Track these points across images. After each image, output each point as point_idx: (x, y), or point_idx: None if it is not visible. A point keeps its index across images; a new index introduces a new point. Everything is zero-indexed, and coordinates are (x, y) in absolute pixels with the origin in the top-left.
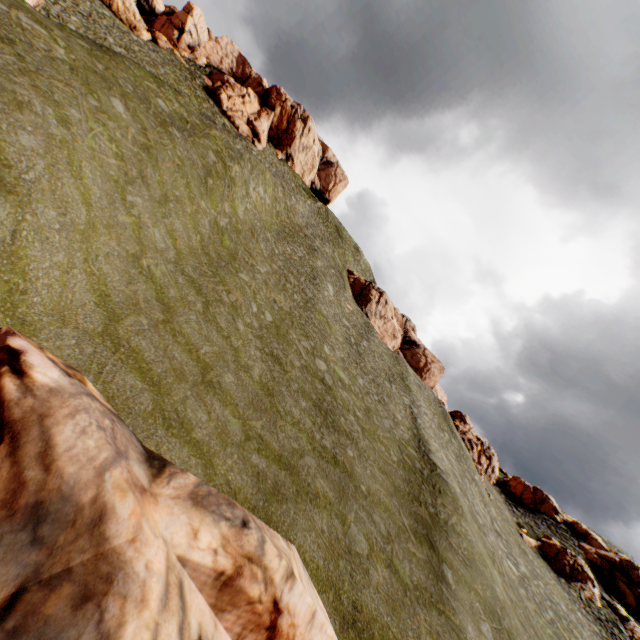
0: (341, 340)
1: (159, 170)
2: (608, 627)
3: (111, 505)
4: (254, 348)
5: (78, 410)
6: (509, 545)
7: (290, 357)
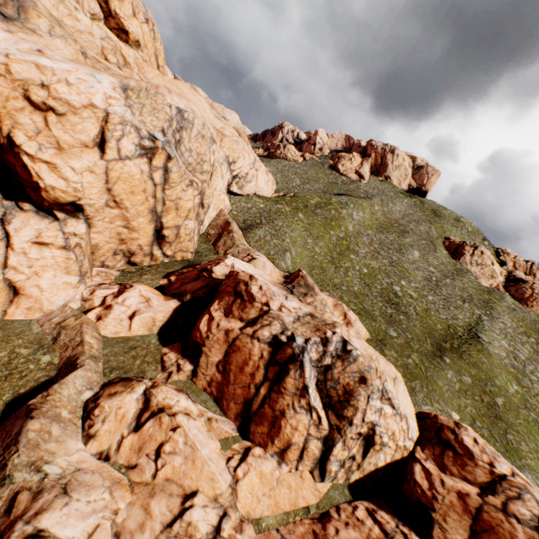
0: (419, 280)
1: (314, 229)
2: None
3: (315, 288)
4: (355, 281)
5: (309, 277)
6: None
7: (375, 285)
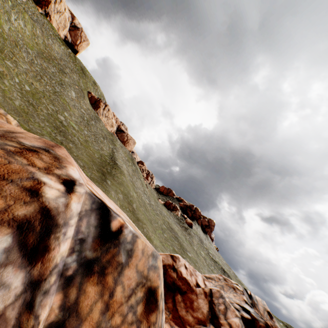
0: (77, 115)
1: None
2: (180, 220)
3: None
4: (16, 95)
5: None
6: (149, 198)
7: (41, 107)
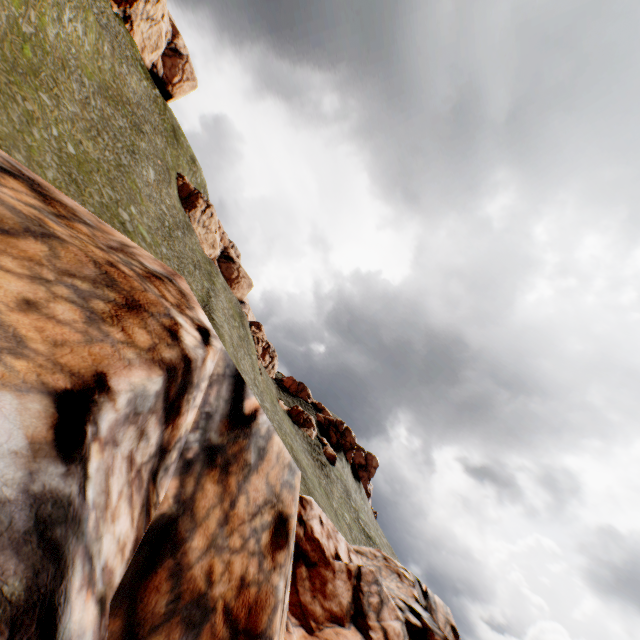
0: (153, 216)
1: None
2: (314, 447)
3: None
4: (50, 159)
5: None
6: (263, 394)
7: (91, 190)
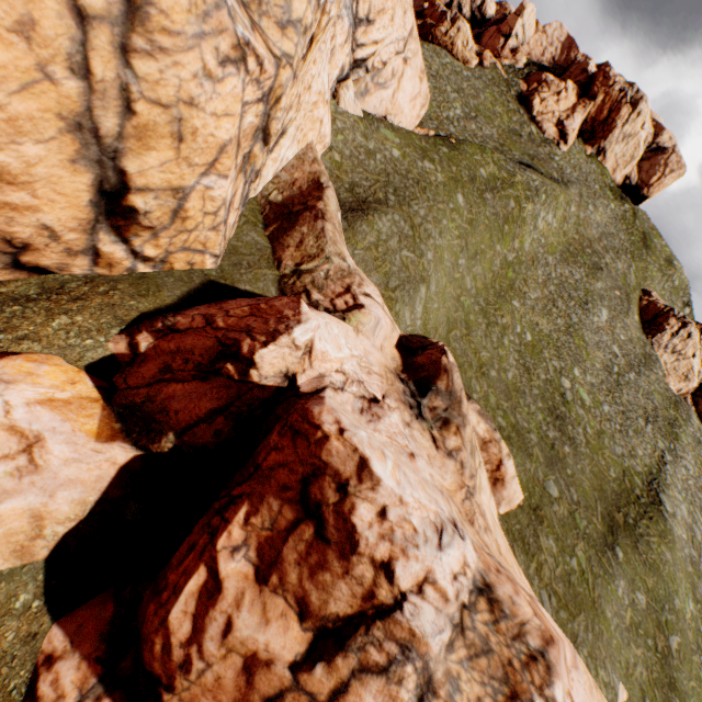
0: (597, 367)
1: (475, 234)
2: None
3: (462, 399)
4: (511, 358)
5: (457, 371)
6: None
7: (537, 371)
